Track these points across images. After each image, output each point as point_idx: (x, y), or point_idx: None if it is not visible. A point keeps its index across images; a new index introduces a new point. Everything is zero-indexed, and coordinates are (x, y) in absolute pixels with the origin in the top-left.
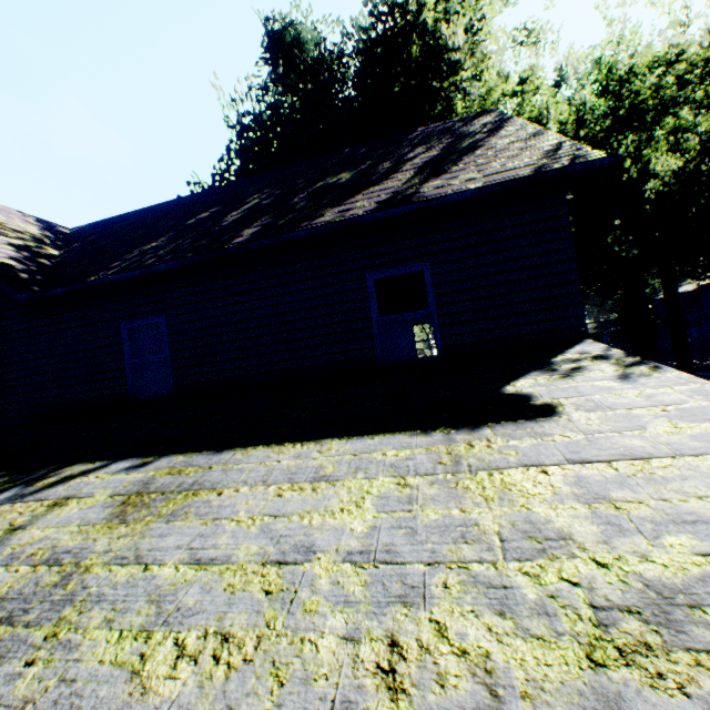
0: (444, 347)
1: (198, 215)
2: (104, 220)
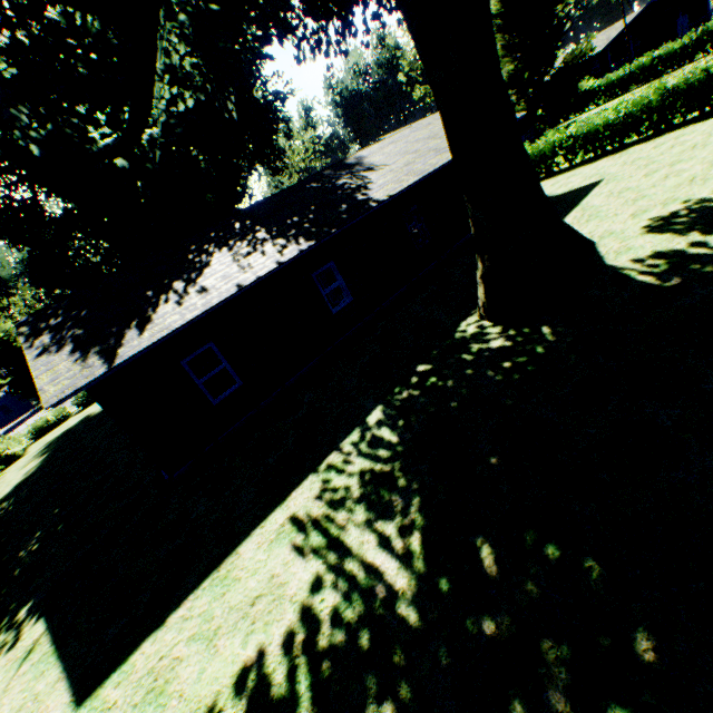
0: None
1: None
2: None
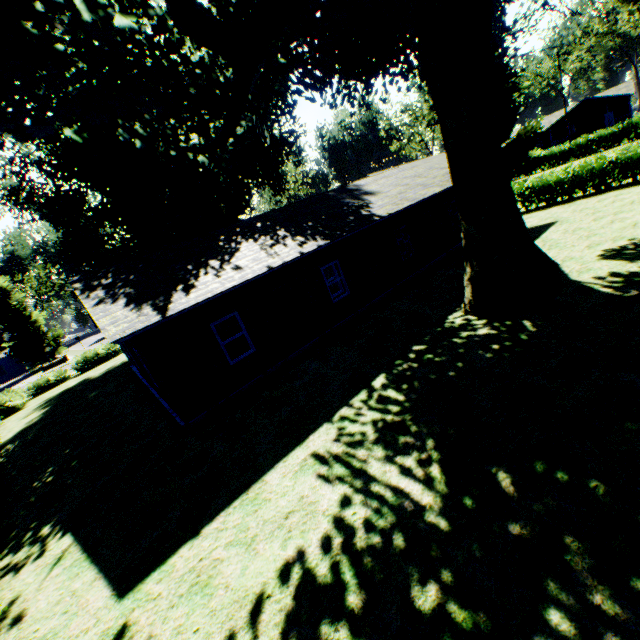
0: None
1: None
2: None
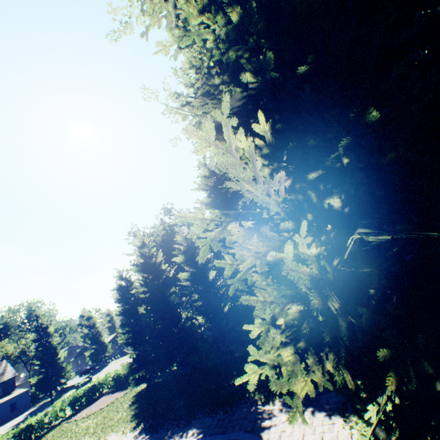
0: (5, 393)
1: None
2: None
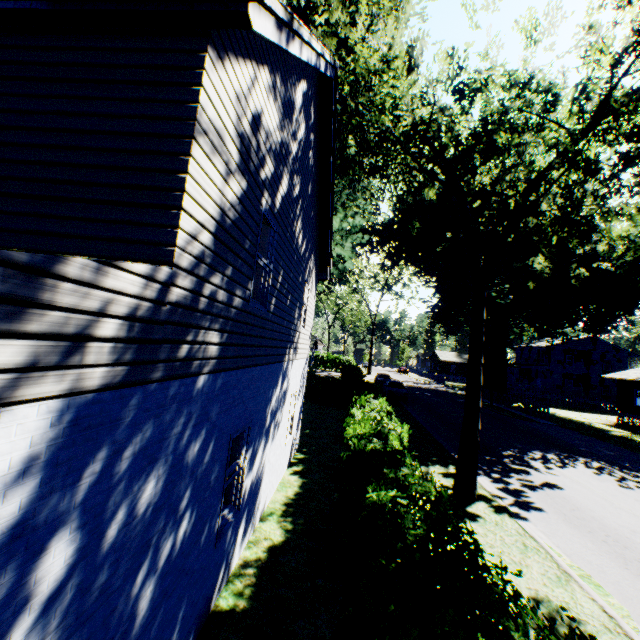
0: None
1: None
2: None
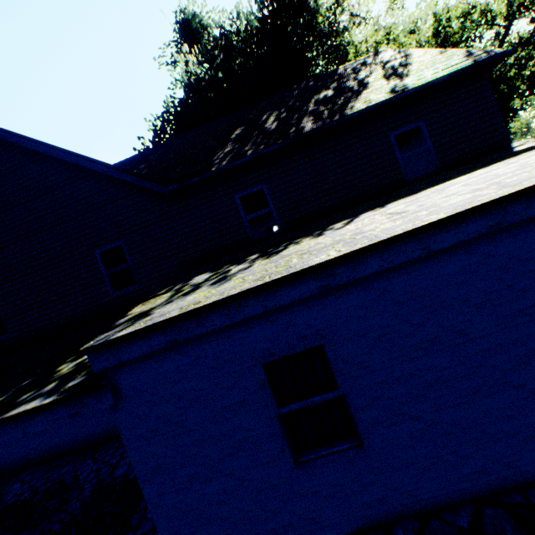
0: (440, 164)
1: (231, 134)
2: (123, 160)
